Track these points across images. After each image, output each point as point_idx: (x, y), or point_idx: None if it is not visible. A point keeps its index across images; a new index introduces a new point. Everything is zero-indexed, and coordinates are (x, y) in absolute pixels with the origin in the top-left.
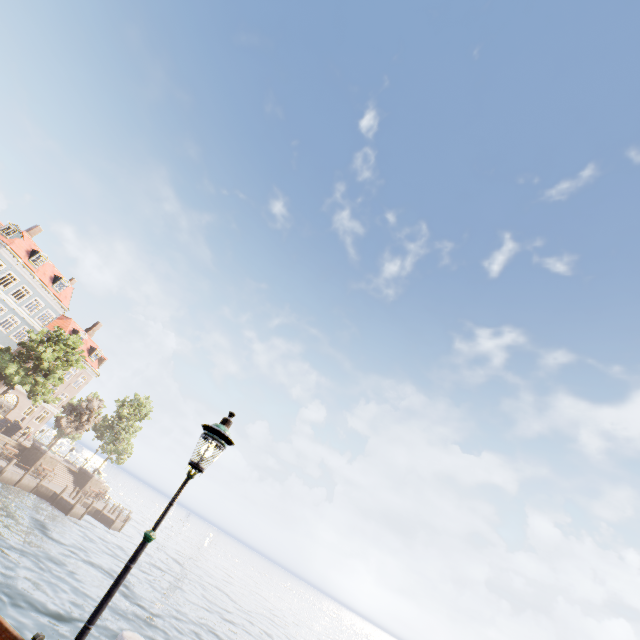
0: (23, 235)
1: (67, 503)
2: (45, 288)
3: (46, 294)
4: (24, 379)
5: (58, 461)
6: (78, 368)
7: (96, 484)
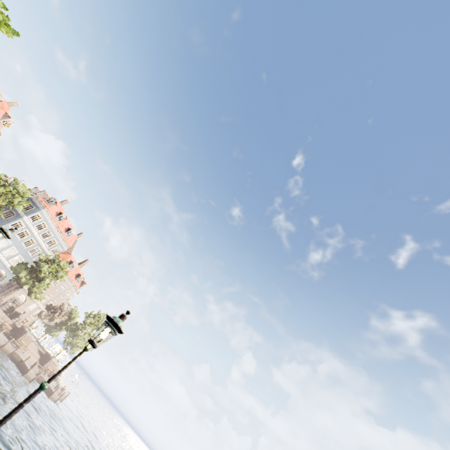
0: (57, 203)
1: (26, 368)
2: (60, 233)
3: (60, 237)
4: (28, 281)
5: (32, 340)
6: (67, 285)
7: (52, 365)
